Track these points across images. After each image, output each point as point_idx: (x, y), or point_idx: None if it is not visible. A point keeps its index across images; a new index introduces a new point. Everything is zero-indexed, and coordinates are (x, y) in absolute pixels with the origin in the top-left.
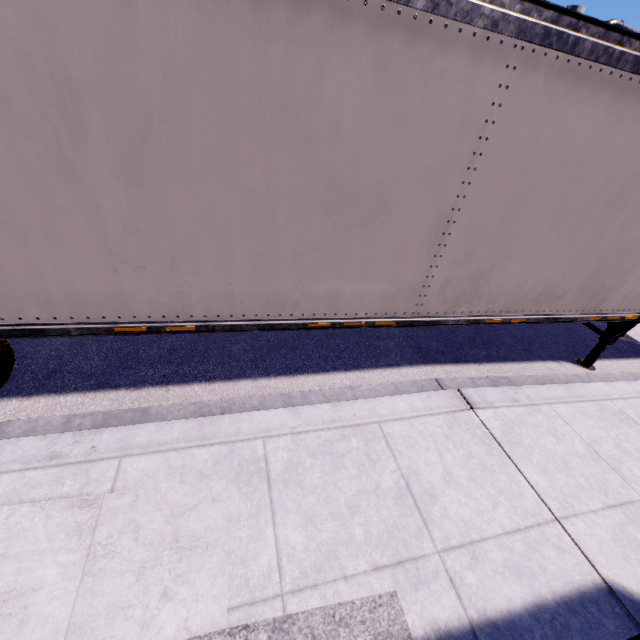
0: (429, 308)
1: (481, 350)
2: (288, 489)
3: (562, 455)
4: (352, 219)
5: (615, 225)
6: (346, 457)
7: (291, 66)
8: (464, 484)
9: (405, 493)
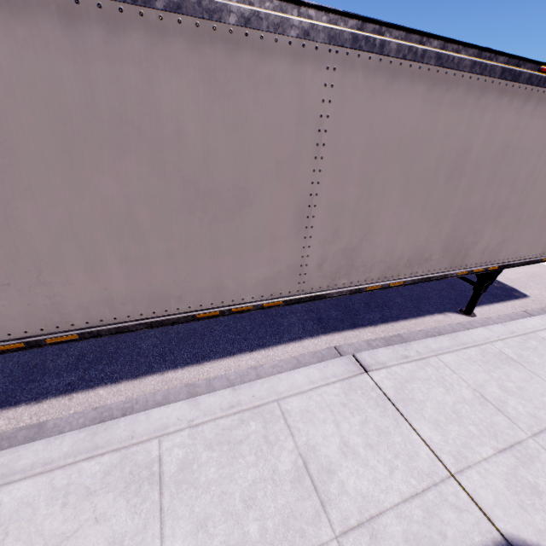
0: (312, 284)
1: (376, 313)
2: (181, 491)
3: (452, 405)
4: (216, 214)
5: (458, 192)
6: (244, 444)
7: (119, 82)
8: (361, 453)
9: (303, 474)
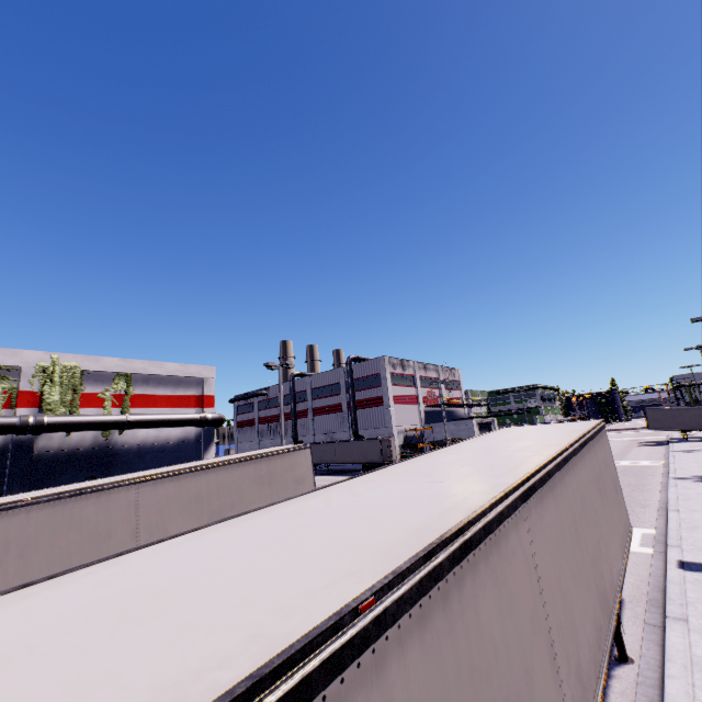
0: None
1: None
2: None
3: None
4: None
5: (584, 550)
6: None
7: (466, 630)
8: None
9: None
